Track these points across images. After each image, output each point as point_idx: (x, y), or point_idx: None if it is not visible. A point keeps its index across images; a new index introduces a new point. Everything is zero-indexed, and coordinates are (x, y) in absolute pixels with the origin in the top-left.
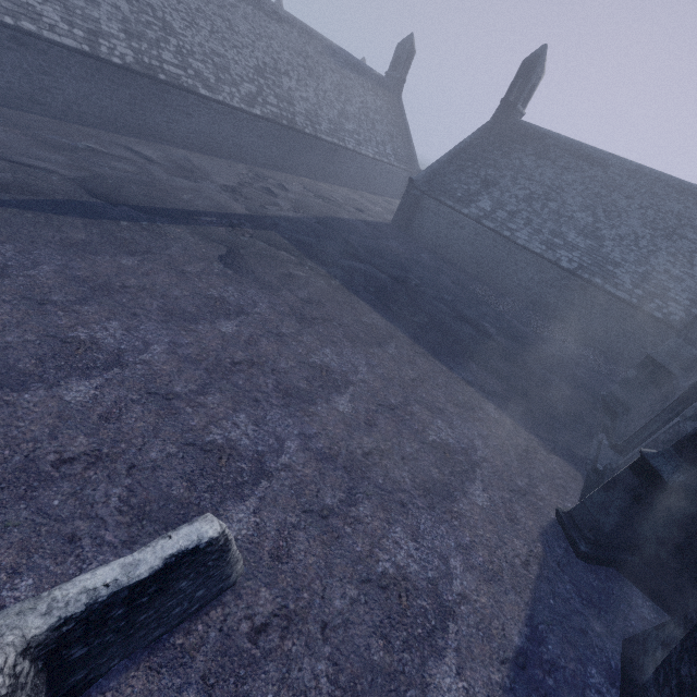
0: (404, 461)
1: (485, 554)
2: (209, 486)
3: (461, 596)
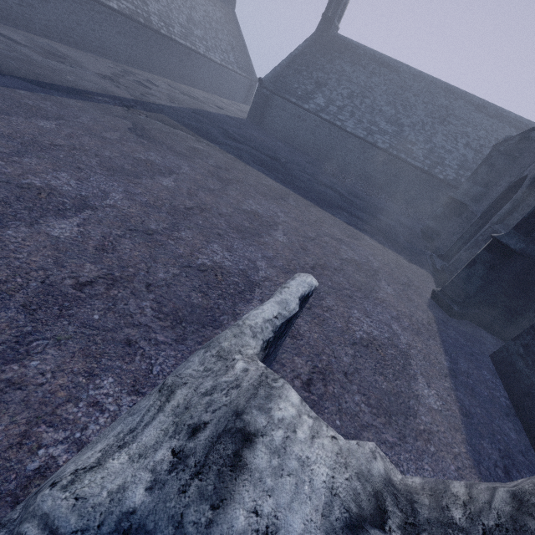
0: (337, 271)
1: (407, 321)
2: (219, 295)
3: (408, 345)
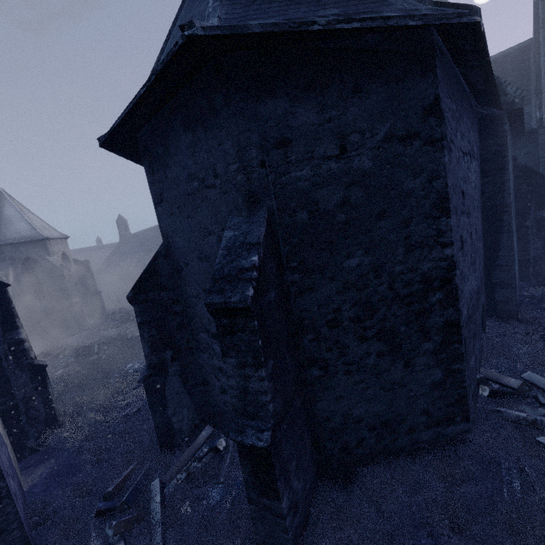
0: None
1: None
2: None
3: None
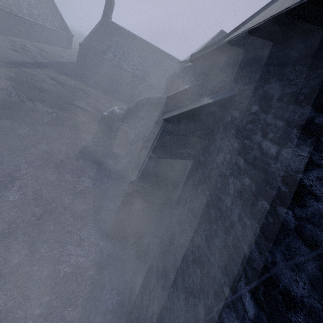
0: None
1: None
2: None
3: None
